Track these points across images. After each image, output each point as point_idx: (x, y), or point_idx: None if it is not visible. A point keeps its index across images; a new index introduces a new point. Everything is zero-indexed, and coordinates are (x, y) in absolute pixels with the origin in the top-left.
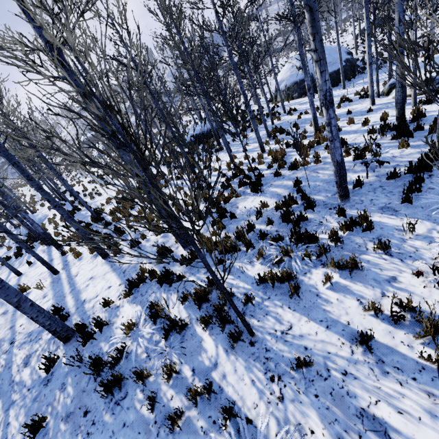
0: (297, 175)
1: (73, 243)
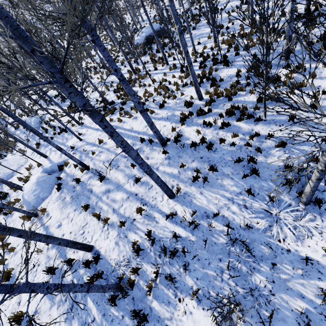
0: (255, 51)
1: None
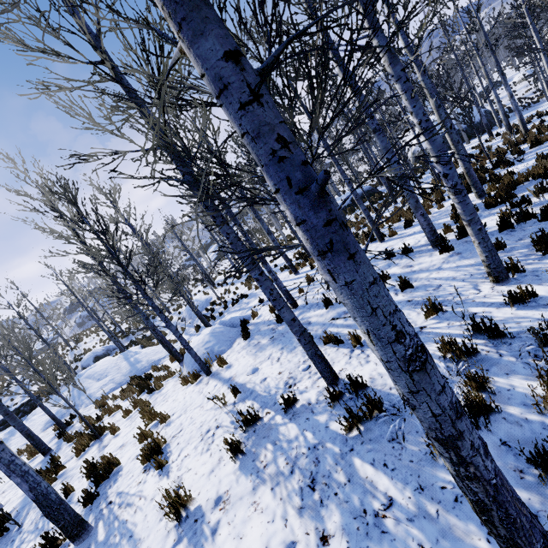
0: None
1: (306, 267)
